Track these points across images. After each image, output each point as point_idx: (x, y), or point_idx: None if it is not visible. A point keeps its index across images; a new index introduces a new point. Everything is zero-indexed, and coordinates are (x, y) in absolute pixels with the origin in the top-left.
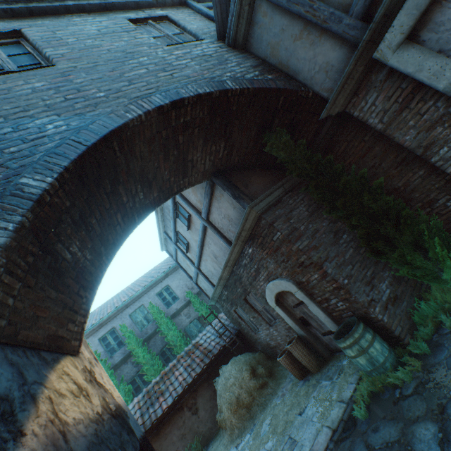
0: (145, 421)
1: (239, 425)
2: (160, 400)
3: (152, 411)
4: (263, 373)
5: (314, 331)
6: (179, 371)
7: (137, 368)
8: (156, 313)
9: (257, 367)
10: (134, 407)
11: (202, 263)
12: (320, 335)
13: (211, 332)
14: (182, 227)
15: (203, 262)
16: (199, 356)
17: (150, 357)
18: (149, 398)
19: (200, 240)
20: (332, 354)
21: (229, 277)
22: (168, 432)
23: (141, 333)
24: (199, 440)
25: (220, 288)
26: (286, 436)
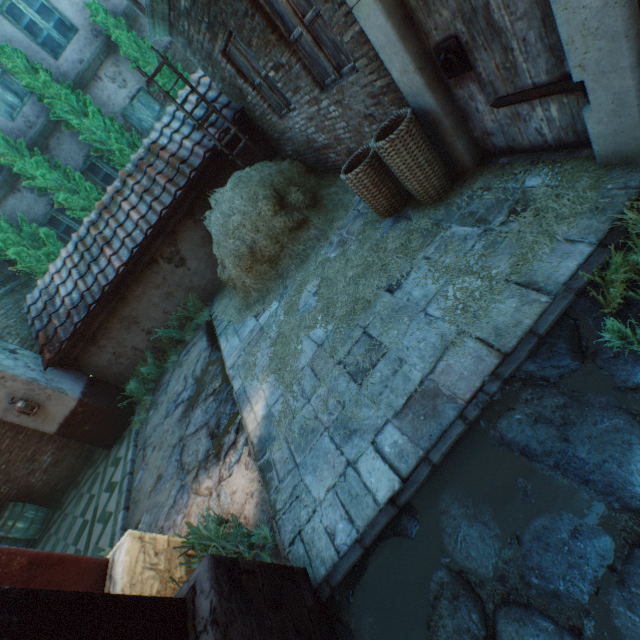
0: (90, 287)
1: (259, 287)
2: (106, 255)
3: (98, 273)
4: (301, 203)
5: (469, 96)
6: (129, 202)
7: (49, 200)
8: (23, 71)
9: (288, 192)
10: (65, 265)
11: None
12: (484, 109)
13: (180, 120)
14: None
15: None
16: (164, 174)
17: (63, 178)
18: (86, 251)
19: None
20: (483, 162)
21: None
22: (140, 295)
23: (15, 127)
24: (196, 297)
25: None
26: (357, 330)
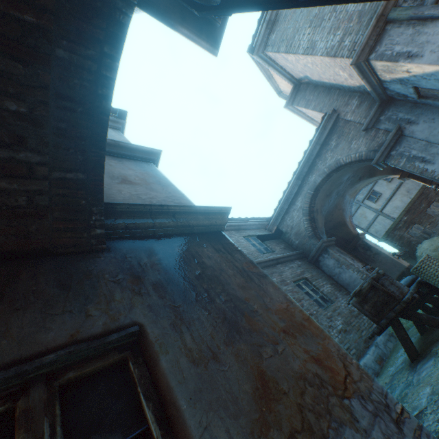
0: None
1: None
2: None
3: None
4: None
5: None
6: None
7: None
8: None
9: None
10: None
11: (388, 205)
12: None
13: None
14: (380, 185)
15: (389, 203)
16: None
17: None
18: None
19: (399, 184)
20: None
21: (415, 201)
22: None
23: None
24: None
25: (401, 215)
26: None
